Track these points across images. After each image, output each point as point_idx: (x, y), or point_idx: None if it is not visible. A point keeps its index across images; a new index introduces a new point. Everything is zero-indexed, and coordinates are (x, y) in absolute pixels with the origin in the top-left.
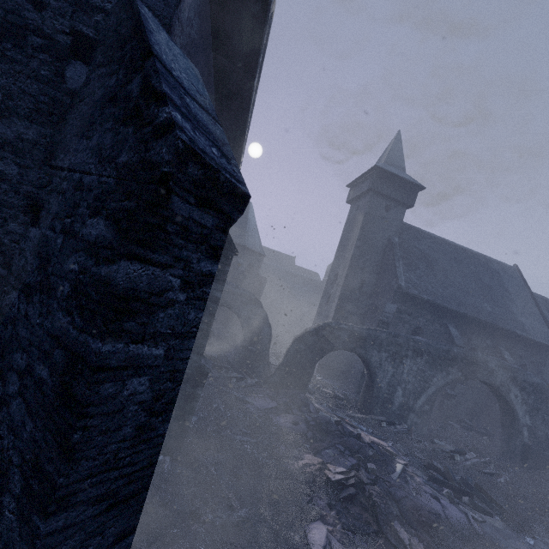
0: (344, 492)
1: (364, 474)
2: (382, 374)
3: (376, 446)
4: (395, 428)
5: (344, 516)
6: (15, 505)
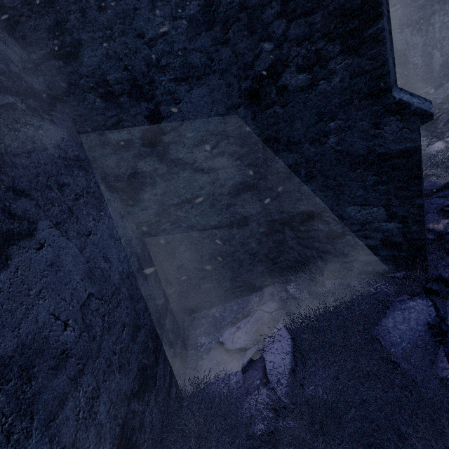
0: (437, 124)
1: (446, 107)
2: (412, 52)
3: (440, 97)
4: (444, 88)
5: (447, 132)
6: (341, 57)
